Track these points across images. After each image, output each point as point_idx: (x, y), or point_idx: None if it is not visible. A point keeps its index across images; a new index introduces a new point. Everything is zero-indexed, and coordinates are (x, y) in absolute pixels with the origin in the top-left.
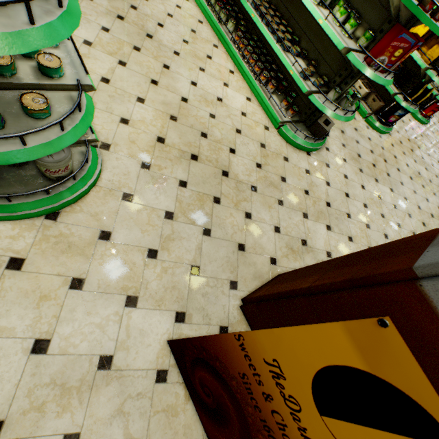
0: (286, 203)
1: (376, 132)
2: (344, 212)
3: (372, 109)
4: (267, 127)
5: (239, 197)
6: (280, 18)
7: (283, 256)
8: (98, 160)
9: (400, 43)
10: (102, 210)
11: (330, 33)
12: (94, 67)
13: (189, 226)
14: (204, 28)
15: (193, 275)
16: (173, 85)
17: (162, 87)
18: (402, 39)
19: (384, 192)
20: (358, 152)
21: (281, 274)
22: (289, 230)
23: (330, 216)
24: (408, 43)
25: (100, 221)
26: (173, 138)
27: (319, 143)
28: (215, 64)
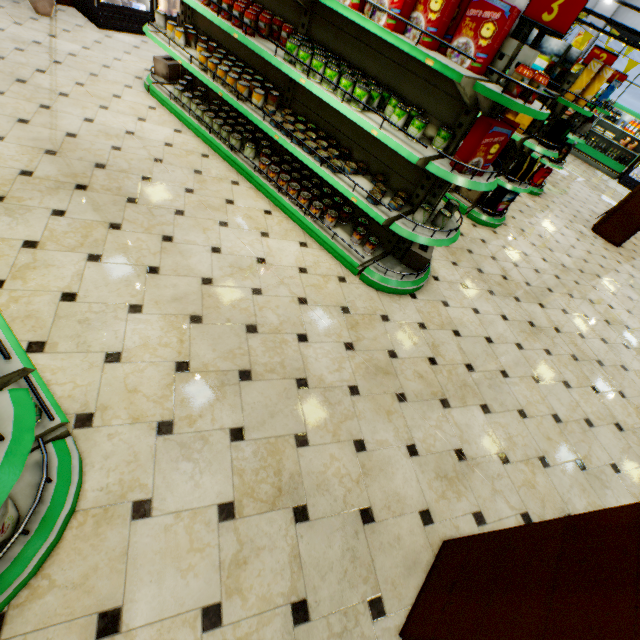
0: (410, 394)
1: (487, 227)
2: (496, 370)
3: (471, 200)
4: (342, 277)
5: (336, 416)
6: (315, 130)
7: (439, 499)
8: (72, 463)
9: (493, 138)
10: (95, 564)
11: (393, 145)
12: (46, 281)
13: (267, 515)
14: (212, 163)
15: (299, 626)
16: (185, 263)
17: (167, 273)
18: (494, 133)
19: (534, 313)
20: (477, 266)
21: (449, 546)
22: (431, 441)
23: (480, 386)
24: (503, 135)
25: (94, 593)
26: (202, 354)
27: (422, 276)
28: (240, 209)
